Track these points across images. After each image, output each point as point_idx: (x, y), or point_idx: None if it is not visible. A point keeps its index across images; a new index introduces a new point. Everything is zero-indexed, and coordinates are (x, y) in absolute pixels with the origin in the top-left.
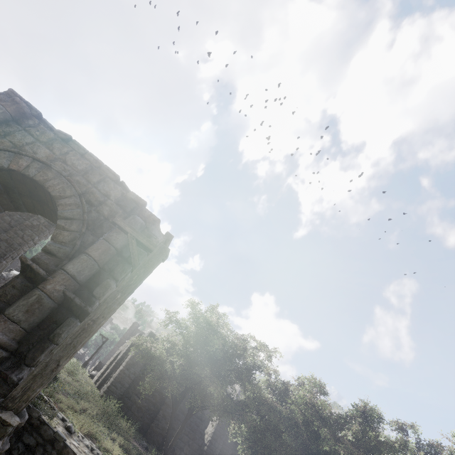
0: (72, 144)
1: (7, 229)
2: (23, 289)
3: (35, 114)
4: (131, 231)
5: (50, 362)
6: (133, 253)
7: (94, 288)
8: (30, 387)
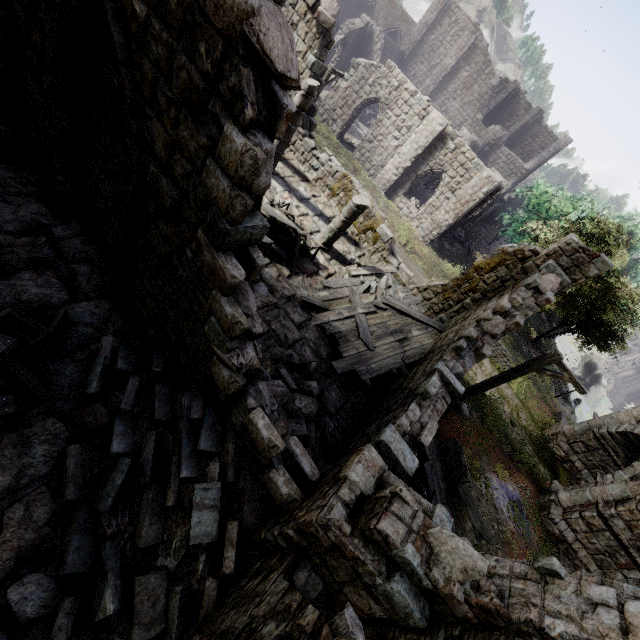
0: None
1: None
2: None
3: None
4: None
5: None
6: None
7: None
8: None
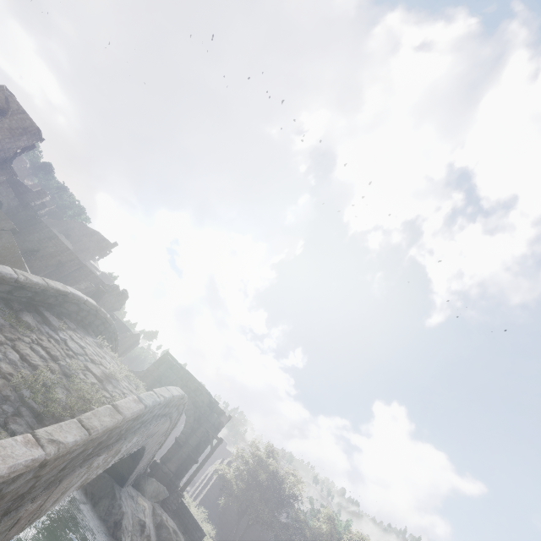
0: (190, 376)
1: None
2: (176, 450)
3: (176, 362)
4: (211, 432)
5: (189, 480)
6: (211, 441)
7: (198, 449)
8: (185, 486)
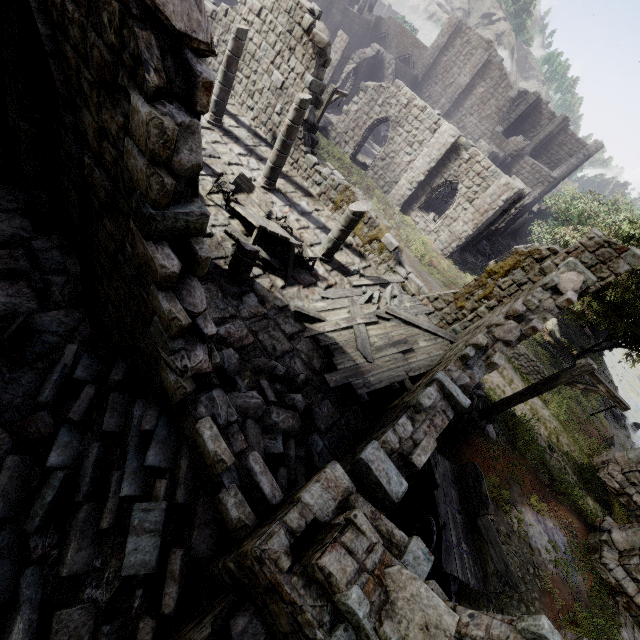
0: None
1: None
2: None
3: None
4: None
5: None
6: None
7: None
8: None
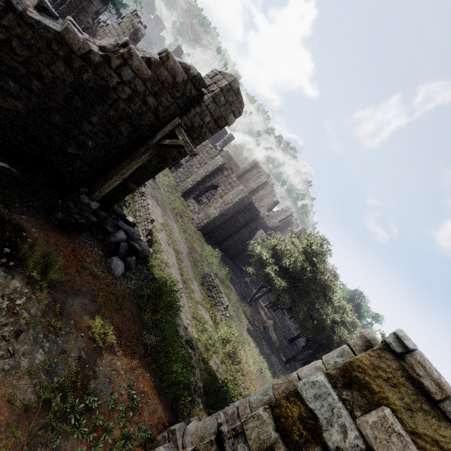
0: None
1: (153, 124)
2: None
3: None
4: None
5: None
6: None
7: None
8: None
